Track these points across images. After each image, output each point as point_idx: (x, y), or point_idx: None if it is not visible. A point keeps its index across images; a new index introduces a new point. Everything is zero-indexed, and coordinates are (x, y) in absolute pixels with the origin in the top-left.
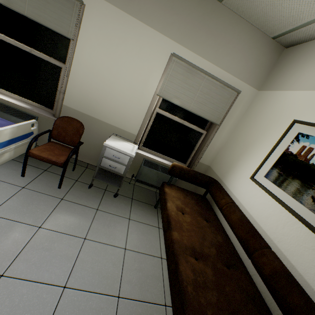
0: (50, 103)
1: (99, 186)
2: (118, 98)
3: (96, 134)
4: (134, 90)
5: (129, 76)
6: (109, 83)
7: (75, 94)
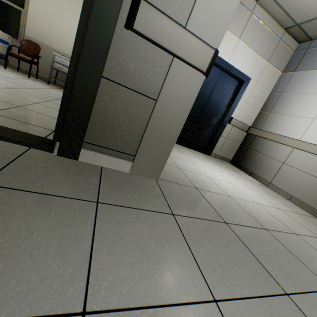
0: (16, 35)
1: (55, 87)
2: (61, 32)
3: (49, 57)
4: (70, 28)
5: (65, 18)
6: (54, 22)
7: (32, 28)
